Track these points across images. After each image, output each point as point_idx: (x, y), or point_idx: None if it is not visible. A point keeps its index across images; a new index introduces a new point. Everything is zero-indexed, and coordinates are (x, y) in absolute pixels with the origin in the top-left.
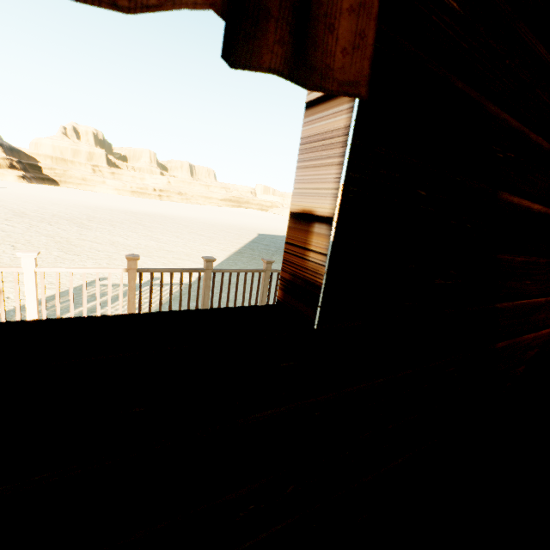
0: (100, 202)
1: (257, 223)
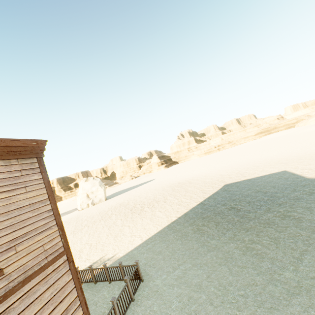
0: (177, 176)
1: (252, 160)
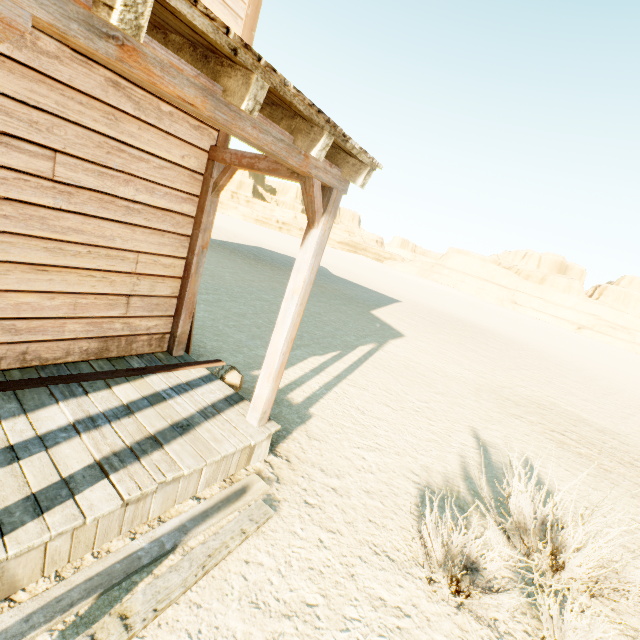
0: None
1: None
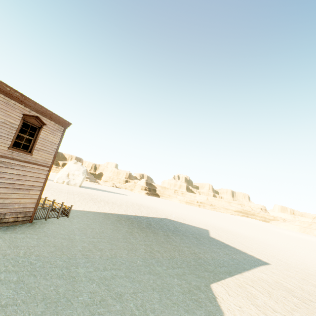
0: (146, 202)
1: (205, 219)
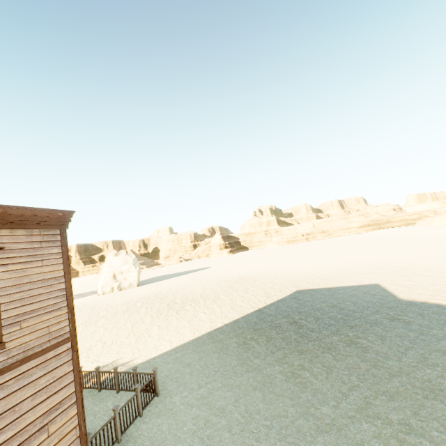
0: (241, 268)
1: (344, 262)
